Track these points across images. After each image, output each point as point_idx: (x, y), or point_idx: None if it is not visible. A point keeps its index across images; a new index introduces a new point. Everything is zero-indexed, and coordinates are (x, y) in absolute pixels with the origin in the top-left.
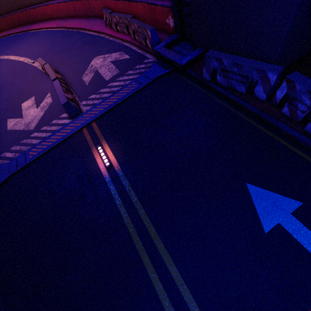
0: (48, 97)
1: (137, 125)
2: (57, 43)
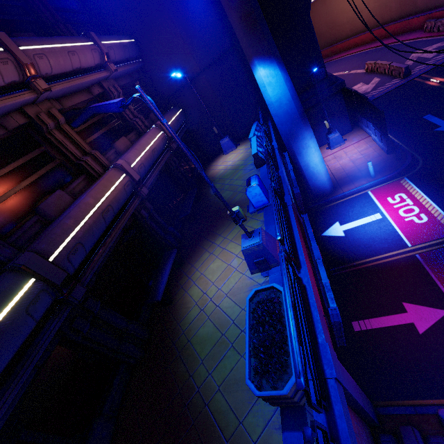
0: (375, 79)
1: None
2: (368, 57)
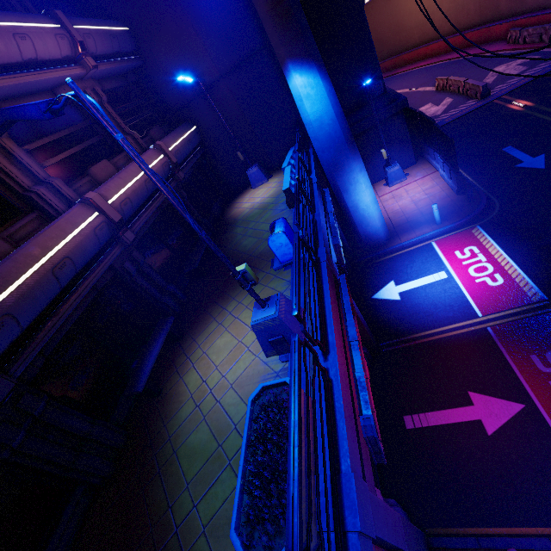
0: (447, 99)
1: (550, 86)
2: (439, 72)
